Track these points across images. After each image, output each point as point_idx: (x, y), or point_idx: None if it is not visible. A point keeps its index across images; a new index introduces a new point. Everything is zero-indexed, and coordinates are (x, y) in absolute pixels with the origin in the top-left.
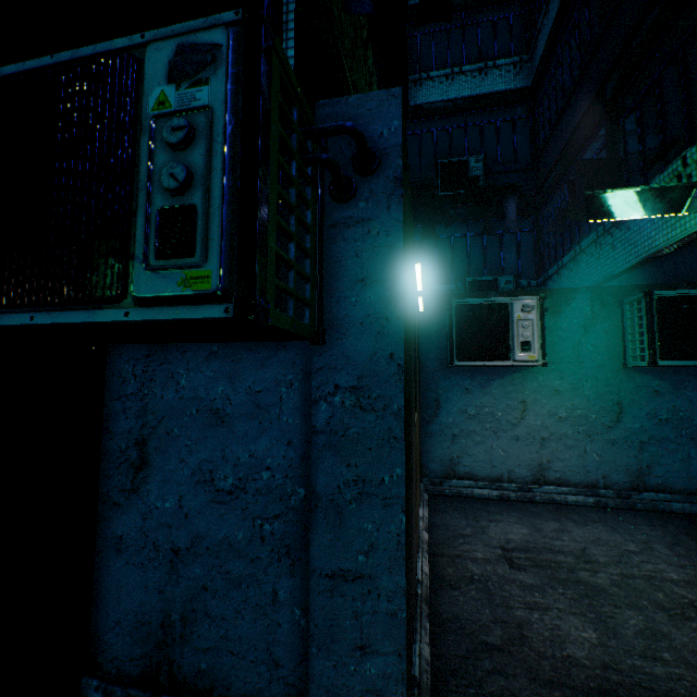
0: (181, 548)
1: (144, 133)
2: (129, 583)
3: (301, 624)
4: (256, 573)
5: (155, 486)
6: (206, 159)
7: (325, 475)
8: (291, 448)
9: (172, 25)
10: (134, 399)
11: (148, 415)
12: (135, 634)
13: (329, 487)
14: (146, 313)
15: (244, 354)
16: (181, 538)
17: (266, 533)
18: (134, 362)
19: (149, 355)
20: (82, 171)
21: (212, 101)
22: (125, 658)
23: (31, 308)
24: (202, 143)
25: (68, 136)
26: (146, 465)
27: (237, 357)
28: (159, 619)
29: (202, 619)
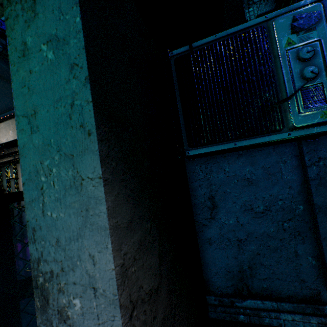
0: (242, 239)
1: (282, 57)
2: (218, 256)
3: (312, 263)
4: (283, 244)
5: (222, 215)
6: (323, 62)
7: (321, 197)
8: (291, 189)
9: (282, 9)
10: (203, 180)
11: (212, 186)
12: (226, 276)
13: (324, 202)
14: (299, 132)
15: (256, 152)
16: (241, 235)
17: (285, 227)
18: (199, 165)
19: (207, 161)
20: (247, 80)
21: (320, 37)
22: (223, 286)
23: (230, 141)
24: (318, 55)
25: (235, 67)
26: (216, 207)
27: (253, 154)
28: (237, 269)
29: (259, 267)
